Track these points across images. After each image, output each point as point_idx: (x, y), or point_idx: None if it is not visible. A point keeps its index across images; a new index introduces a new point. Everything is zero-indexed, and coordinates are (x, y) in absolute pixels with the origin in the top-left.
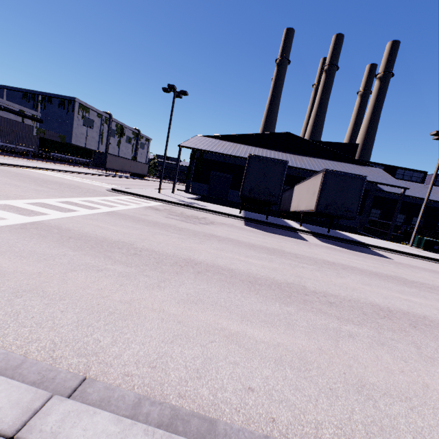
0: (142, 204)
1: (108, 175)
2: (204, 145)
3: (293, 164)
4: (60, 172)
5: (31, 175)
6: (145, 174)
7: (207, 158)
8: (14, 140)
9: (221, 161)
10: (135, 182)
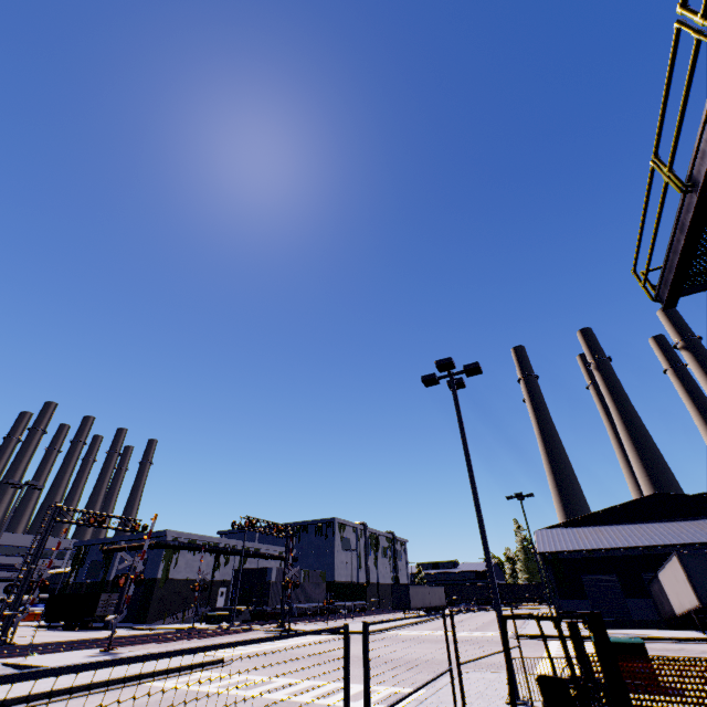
0: (591, 645)
1: (424, 619)
2: (564, 543)
3: (706, 537)
4: (403, 628)
5: (425, 637)
6: (443, 604)
7: (564, 557)
8: (309, 597)
9: (587, 556)
10: (468, 622)
